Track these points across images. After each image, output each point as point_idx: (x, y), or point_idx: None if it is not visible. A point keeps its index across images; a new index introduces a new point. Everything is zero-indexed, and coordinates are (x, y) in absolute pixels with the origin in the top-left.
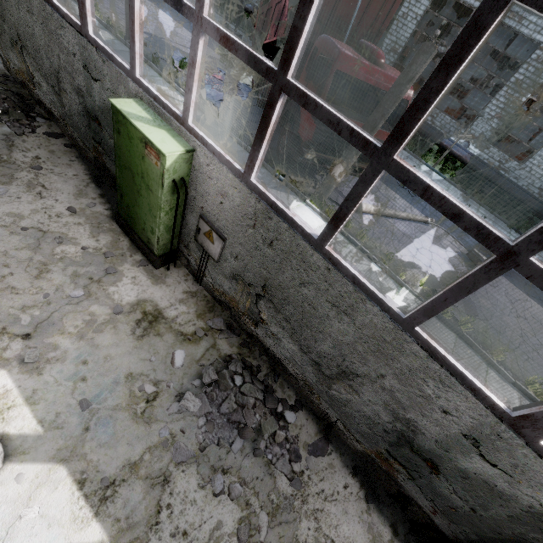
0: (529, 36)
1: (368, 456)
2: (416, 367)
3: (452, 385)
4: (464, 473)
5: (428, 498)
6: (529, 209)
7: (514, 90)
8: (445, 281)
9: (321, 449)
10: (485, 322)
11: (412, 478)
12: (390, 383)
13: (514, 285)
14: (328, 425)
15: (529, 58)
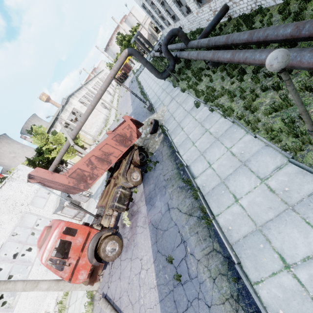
0: None
1: None
2: None
3: None
4: None
5: None
6: None
7: None
8: None
9: None
10: None
11: None
12: None
13: None
14: None
15: None
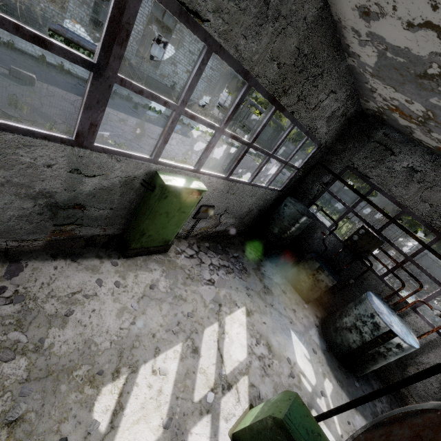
0: None
1: (52, 241)
2: (0, 148)
3: (33, 143)
4: (91, 194)
5: (96, 226)
6: (31, 20)
7: None
8: (9, 103)
9: (16, 269)
10: (65, 124)
11: (81, 225)
12: (1, 175)
13: (65, 91)
14: (5, 253)
15: None
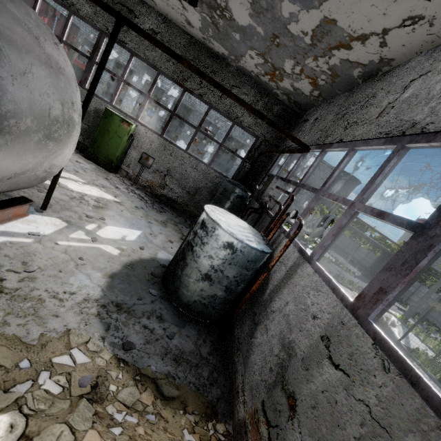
0: (160, 87)
1: None
2: None
3: None
4: None
5: (81, 134)
6: None
7: (162, 109)
8: None
9: None
10: None
11: None
12: None
13: None
14: None
15: (163, 96)
